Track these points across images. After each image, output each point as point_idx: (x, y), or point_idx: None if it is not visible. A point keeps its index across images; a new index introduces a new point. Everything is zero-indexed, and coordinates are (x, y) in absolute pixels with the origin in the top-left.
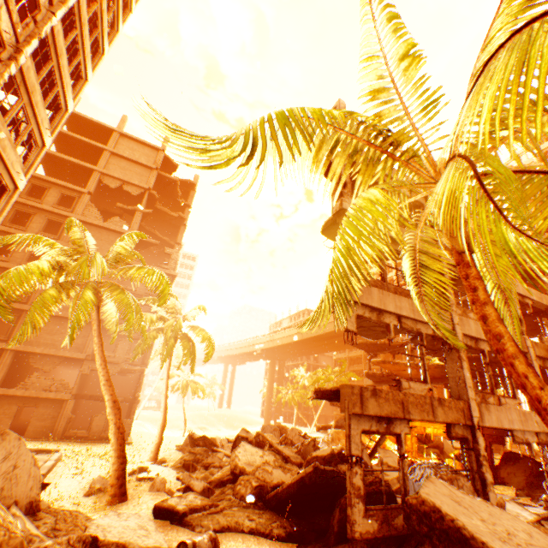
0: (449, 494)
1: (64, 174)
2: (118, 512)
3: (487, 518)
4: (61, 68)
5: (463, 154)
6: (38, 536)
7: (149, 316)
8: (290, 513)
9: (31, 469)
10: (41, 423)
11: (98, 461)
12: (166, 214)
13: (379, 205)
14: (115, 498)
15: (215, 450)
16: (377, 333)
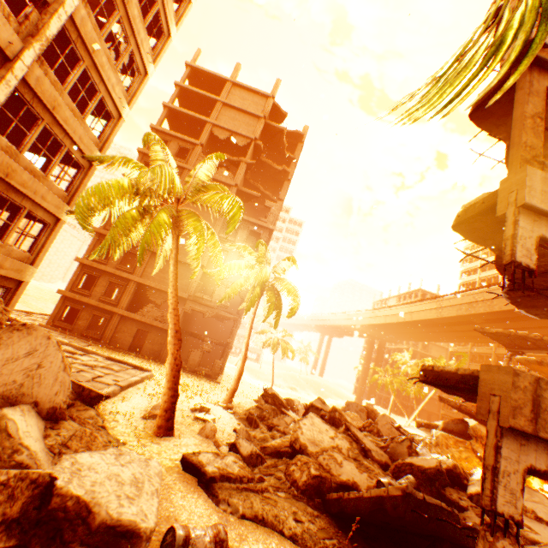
0: None
1: (184, 129)
2: (121, 452)
3: None
4: None
5: None
6: (27, 448)
7: (237, 262)
8: (357, 533)
9: (58, 373)
10: (152, 346)
11: None
12: (270, 167)
13: None
14: (160, 430)
15: (284, 413)
16: None
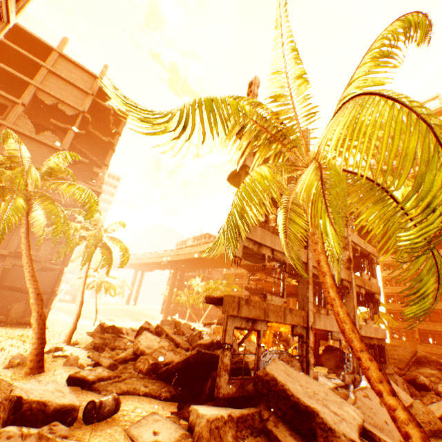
0: (284, 370)
1: None
2: (39, 379)
3: (304, 384)
4: None
5: (319, 161)
6: None
7: (74, 225)
8: (176, 382)
9: None
10: None
11: (17, 342)
12: (97, 137)
13: (266, 180)
14: (33, 370)
15: (121, 337)
16: (256, 259)
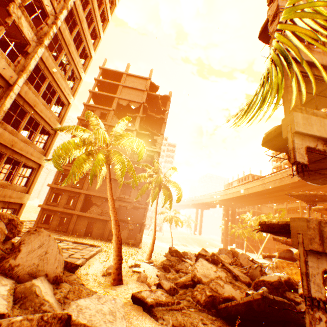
0: None
1: (102, 102)
2: (99, 296)
3: None
4: (83, 29)
5: None
6: (48, 301)
7: (143, 174)
8: (240, 326)
9: (56, 255)
10: (98, 231)
11: None
12: (153, 117)
13: None
14: (114, 281)
15: (183, 261)
16: (324, 177)
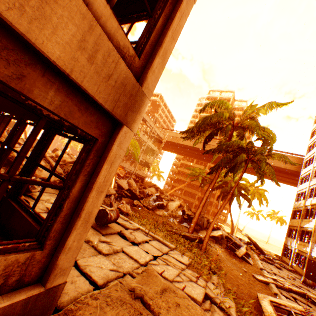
0: None
1: None
2: None
3: None
4: None
5: None
6: None
7: None
8: None
9: None
10: None
11: None
12: None
13: None
14: None
15: None
16: None
